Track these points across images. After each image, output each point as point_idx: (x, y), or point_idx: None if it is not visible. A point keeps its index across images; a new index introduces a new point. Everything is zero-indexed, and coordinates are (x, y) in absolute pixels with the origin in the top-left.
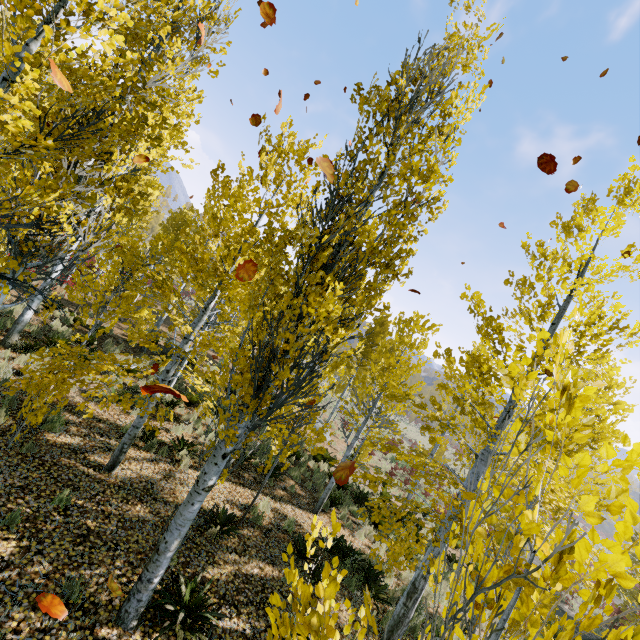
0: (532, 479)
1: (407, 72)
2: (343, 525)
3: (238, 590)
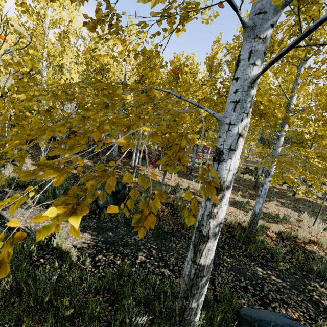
0: None
1: None
2: None
3: None
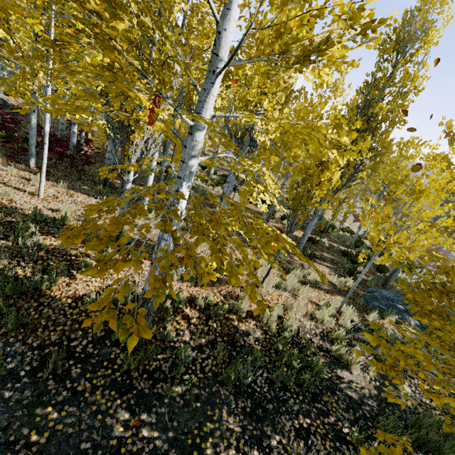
0: None
1: (403, 29)
2: None
3: (324, 258)
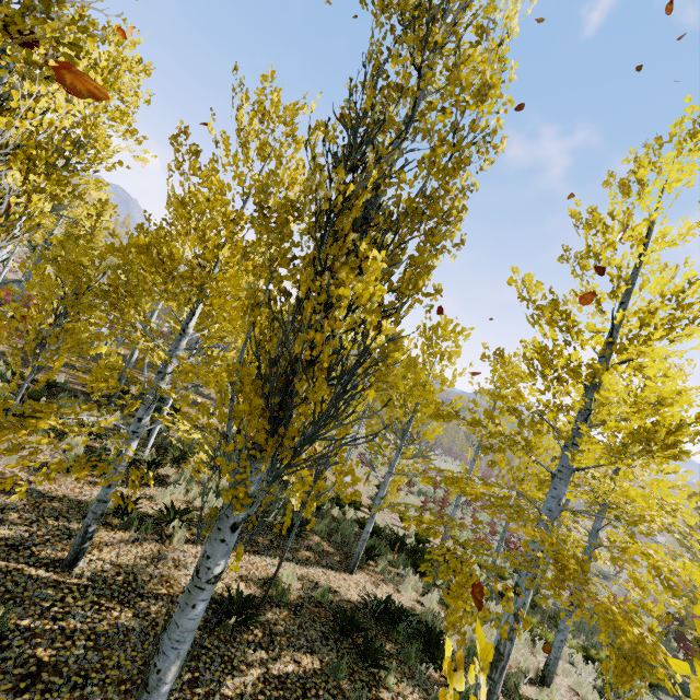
0: (634, 494)
1: None
2: (385, 580)
3: None
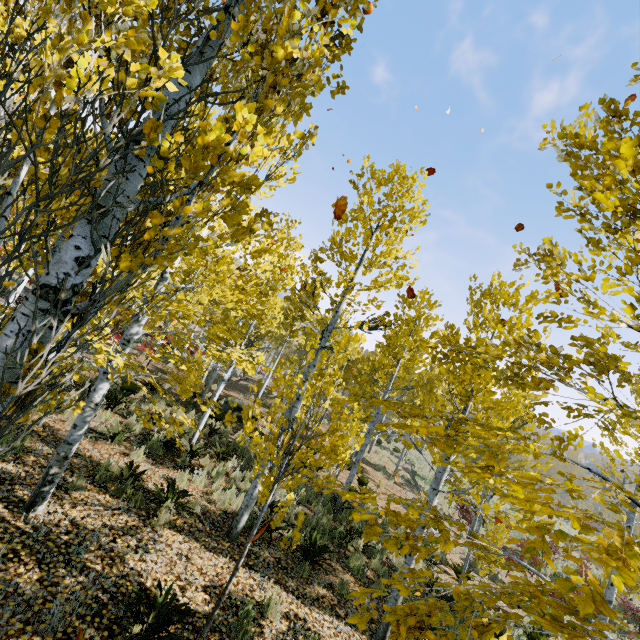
0: None
1: None
2: None
3: None
